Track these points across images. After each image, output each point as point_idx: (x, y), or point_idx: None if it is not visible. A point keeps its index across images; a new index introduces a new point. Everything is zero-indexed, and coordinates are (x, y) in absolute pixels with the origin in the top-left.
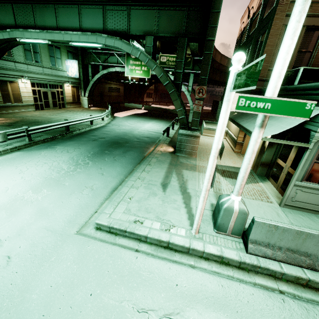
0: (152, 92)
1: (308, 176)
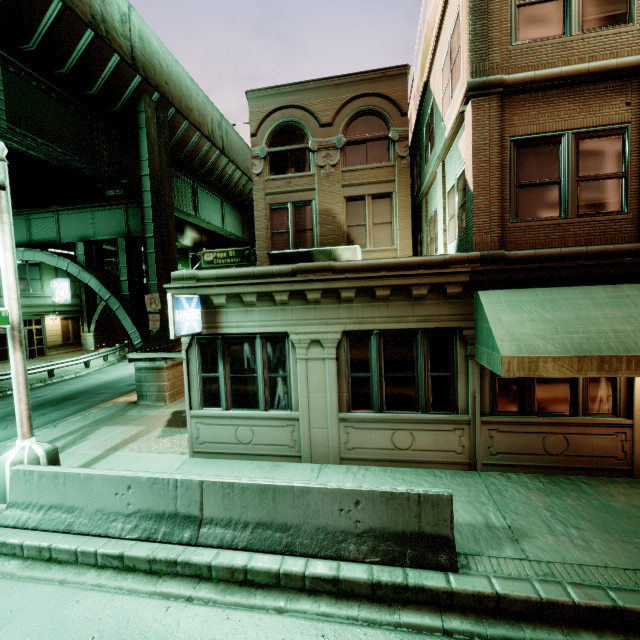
0: None
1: (205, 398)
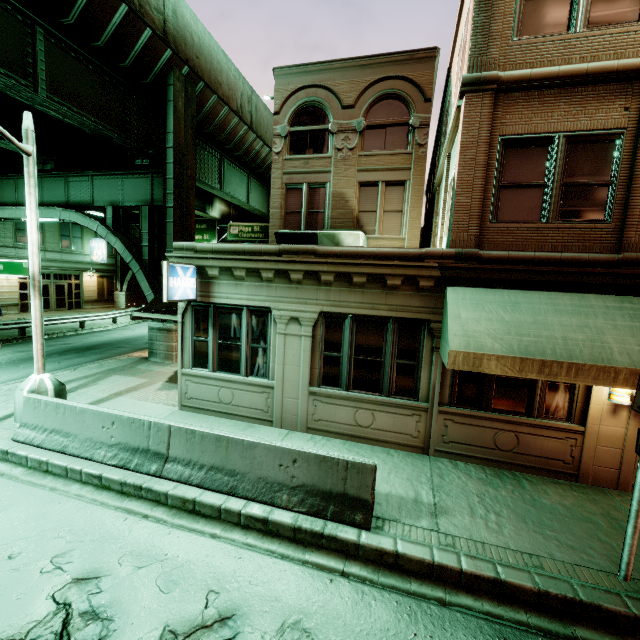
0: None
1: (196, 359)
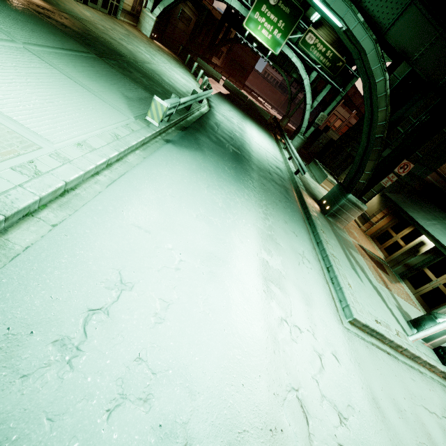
0: (224, 51)
1: None
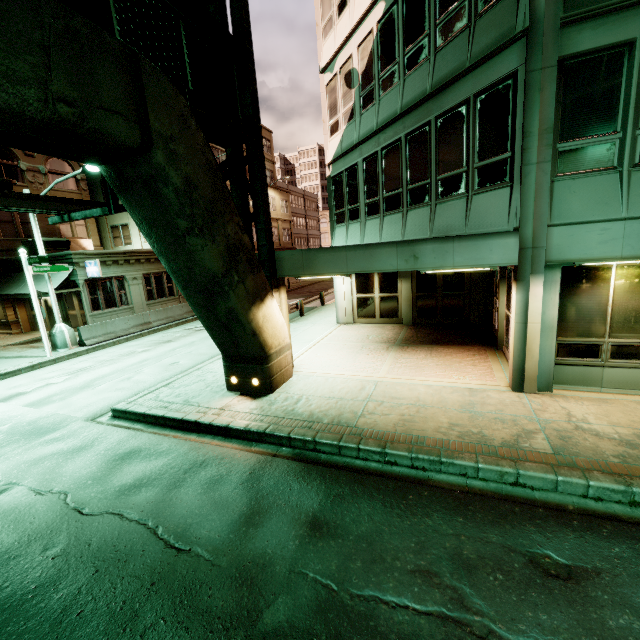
0: None
1: (93, 307)
